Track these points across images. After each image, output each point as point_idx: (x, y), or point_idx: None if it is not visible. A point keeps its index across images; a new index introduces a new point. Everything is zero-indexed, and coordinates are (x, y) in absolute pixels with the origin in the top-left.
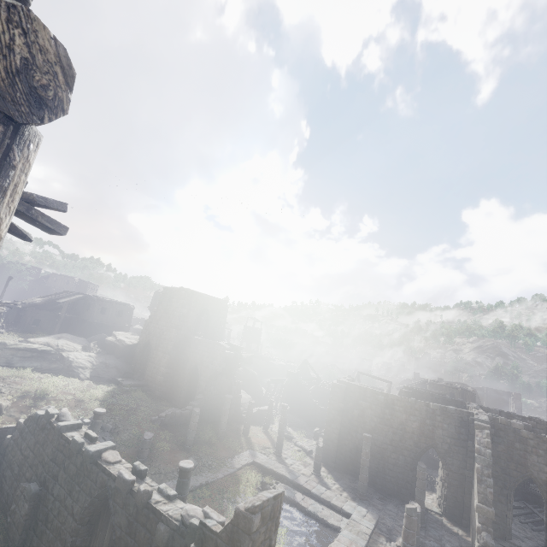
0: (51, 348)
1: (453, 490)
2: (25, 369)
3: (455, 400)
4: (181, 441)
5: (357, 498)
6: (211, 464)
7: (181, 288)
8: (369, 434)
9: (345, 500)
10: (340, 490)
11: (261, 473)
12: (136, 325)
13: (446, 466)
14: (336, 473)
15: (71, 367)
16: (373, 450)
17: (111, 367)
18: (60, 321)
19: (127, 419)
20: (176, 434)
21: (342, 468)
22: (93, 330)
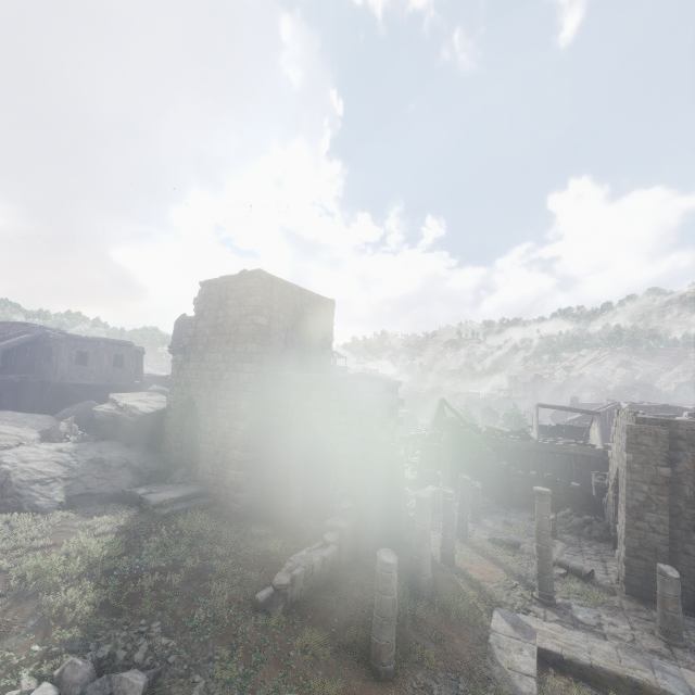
0: None
1: None
2: None
3: None
4: (358, 649)
5: None
6: None
7: (244, 273)
8: None
9: None
10: None
11: (581, 683)
12: (152, 385)
13: None
14: (693, 623)
15: (8, 487)
16: None
17: (116, 466)
18: None
19: (188, 622)
20: (331, 624)
21: (687, 604)
22: (70, 399)
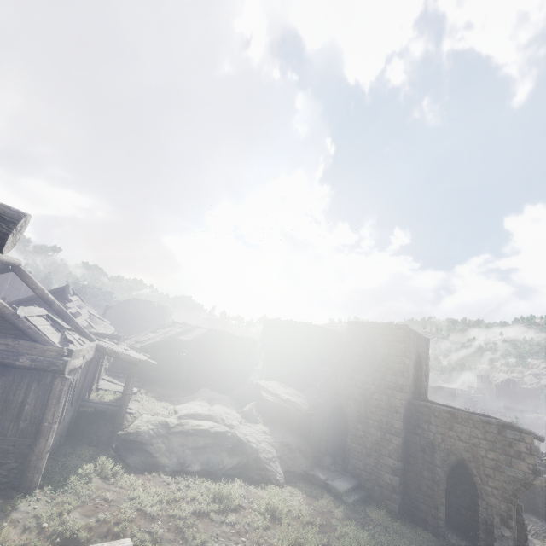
0: (226, 427)
1: None
2: (226, 487)
3: None
4: None
5: None
6: None
7: (391, 324)
8: None
9: None
10: None
11: None
12: None
13: None
14: None
15: (260, 462)
16: None
17: (294, 449)
18: (185, 367)
19: None
20: None
21: None
22: (217, 375)
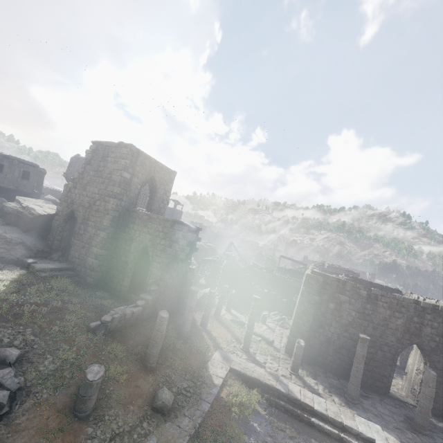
0: None
1: (435, 385)
2: None
3: (393, 288)
4: (139, 356)
5: (349, 403)
6: (187, 386)
7: (121, 143)
8: (365, 335)
9: (352, 415)
10: (328, 393)
11: (244, 383)
12: (47, 195)
13: (432, 363)
14: (307, 367)
15: None
16: (347, 344)
17: (15, 243)
18: None
19: (48, 331)
20: (128, 344)
21: (309, 359)
22: None
